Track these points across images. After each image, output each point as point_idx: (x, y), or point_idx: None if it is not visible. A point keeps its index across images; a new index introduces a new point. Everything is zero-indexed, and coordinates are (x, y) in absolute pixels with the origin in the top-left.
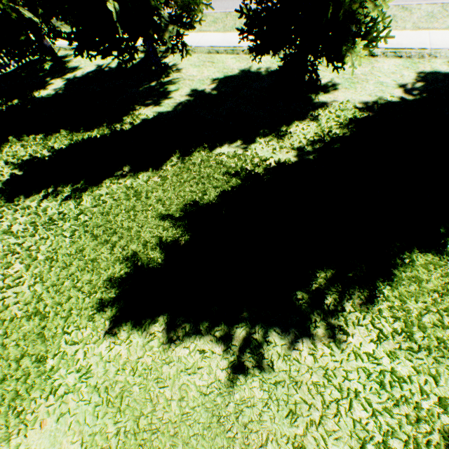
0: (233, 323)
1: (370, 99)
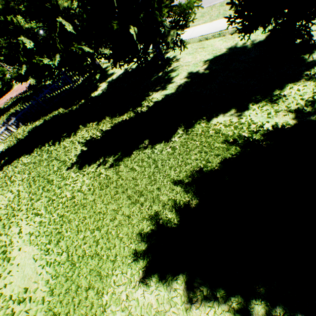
0: (250, 296)
1: None
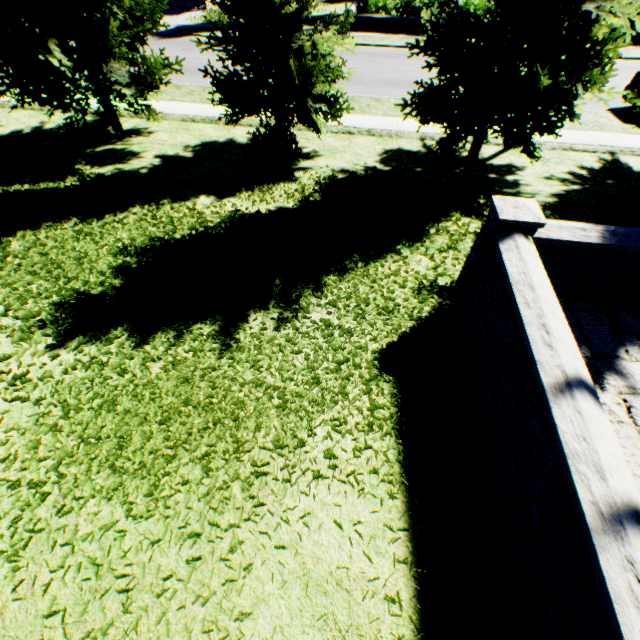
0: (203, 322)
1: (348, 166)
